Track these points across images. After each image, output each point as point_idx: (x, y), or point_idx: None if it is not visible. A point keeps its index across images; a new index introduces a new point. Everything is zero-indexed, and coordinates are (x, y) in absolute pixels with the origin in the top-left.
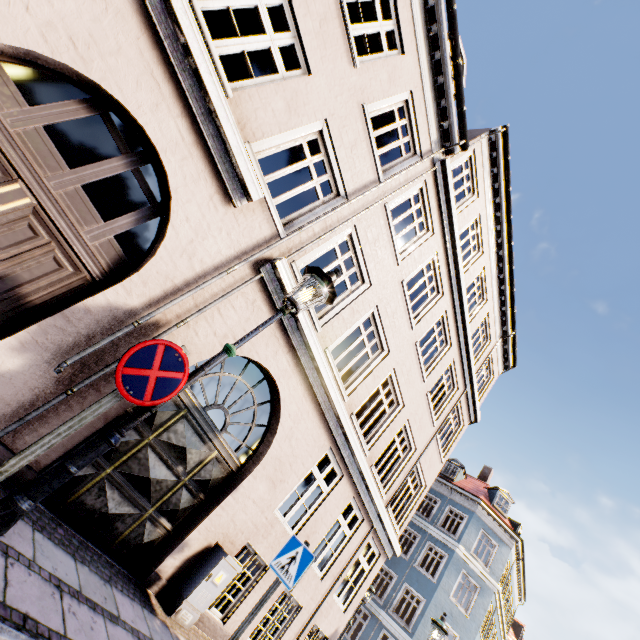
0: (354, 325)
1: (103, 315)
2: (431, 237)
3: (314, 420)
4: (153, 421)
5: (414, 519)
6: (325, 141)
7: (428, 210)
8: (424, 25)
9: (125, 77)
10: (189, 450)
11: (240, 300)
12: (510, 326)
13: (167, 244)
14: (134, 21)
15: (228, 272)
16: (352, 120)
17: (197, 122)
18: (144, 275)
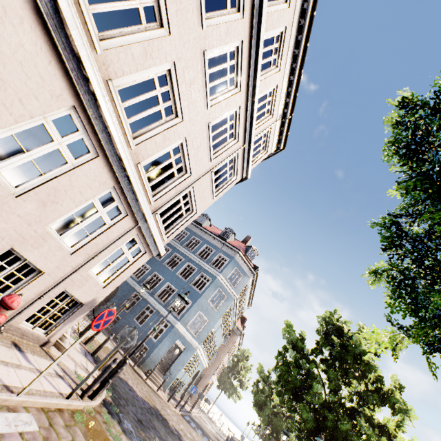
0: None
1: None
2: None
3: (37, 42)
4: None
5: (196, 260)
6: None
7: None
8: None
9: None
10: None
11: None
12: (290, 110)
13: None
14: None
15: None
16: None
17: None
18: None
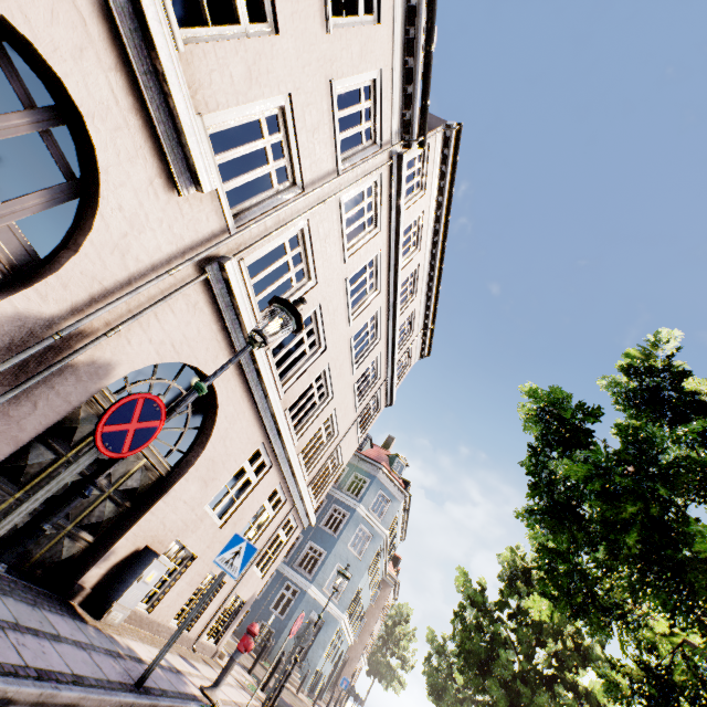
0: None
1: (10, 326)
2: (378, 234)
3: (250, 419)
4: (72, 437)
5: None
6: (287, 120)
7: (379, 205)
8: None
9: (34, 0)
10: None
11: (181, 303)
12: (431, 320)
13: (94, 238)
14: None
15: (170, 274)
16: (318, 98)
17: (137, 81)
18: (64, 276)
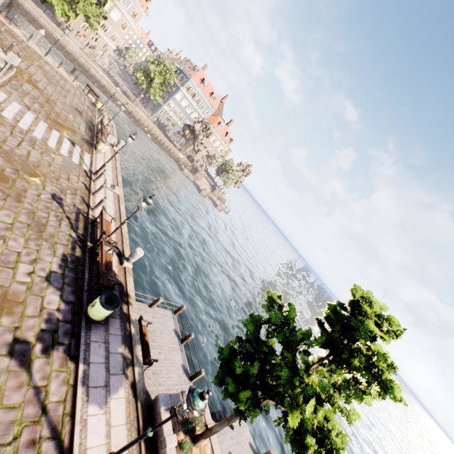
0: None
1: None
2: None
3: None
4: None
5: None
6: None
7: None
8: None
9: None
10: None
11: None
12: None
13: None
14: None
15: None
16: None
17: None
18: None
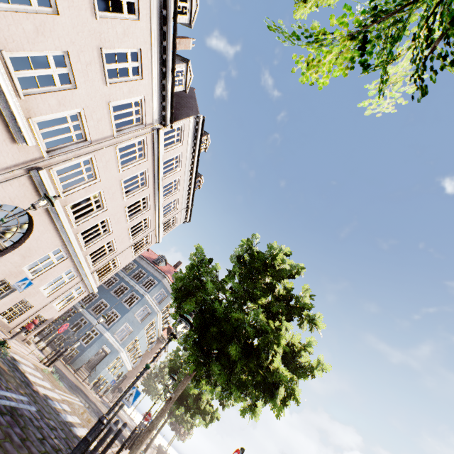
0: (87, 196)
1: None
2: (145, 162)
3: (54, 234)
4: None
5: (129, 281)
6: (82, 117)
7: (146, 149)
8: (159, 66)
9: None
10: None
11: (16, 183)
12: (191, 204)
13: None
14: None
15: (10, 173)
16: (101, 109)
17: (1, 109)
18: None
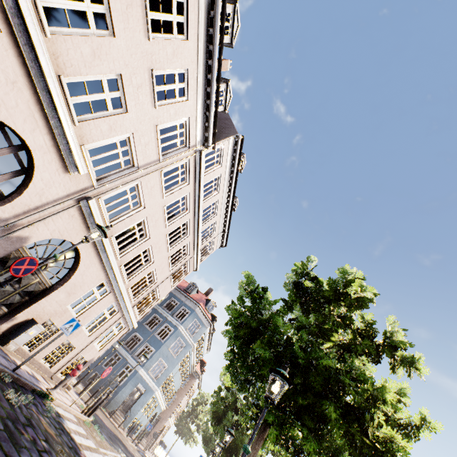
0: (131, 225)
1: None
2: (187, 185)
3: (98, 267)
4: (6, 265)
5: (162, 312)
6: (130, 142)
7: (188, 172)
8: (204, 86)
9: (18, 118)
10: (24, 278)
11: (66, 215)
12: (227, 227)
13: (29, 190)
14: (28, 93)
15: (61, 204)
16: (149, 132)
17: (56, 137)
18: (13, 204)
